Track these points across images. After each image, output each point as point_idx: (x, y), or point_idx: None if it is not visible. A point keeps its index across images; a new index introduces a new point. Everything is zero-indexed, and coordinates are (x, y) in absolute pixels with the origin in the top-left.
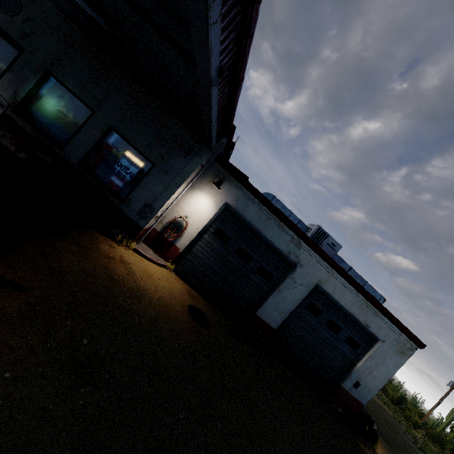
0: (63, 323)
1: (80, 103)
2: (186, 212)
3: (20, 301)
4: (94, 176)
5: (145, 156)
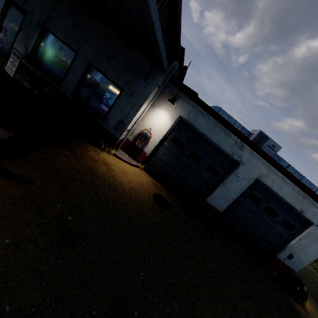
0: (54, 205)
1: (67, 48)
2: (149, 125)
3: (24, 190)
4: (83, 103)
5: (115, 83)
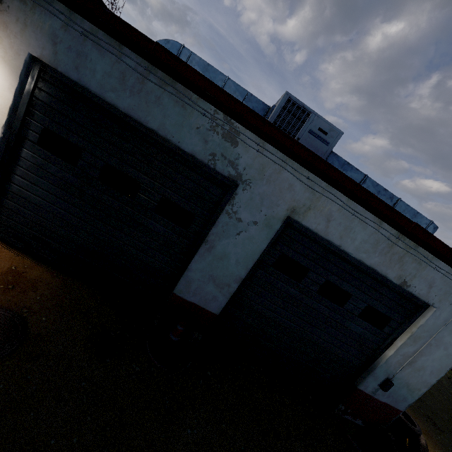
0: None
1: None
2: None
3: None
4: None
5: None
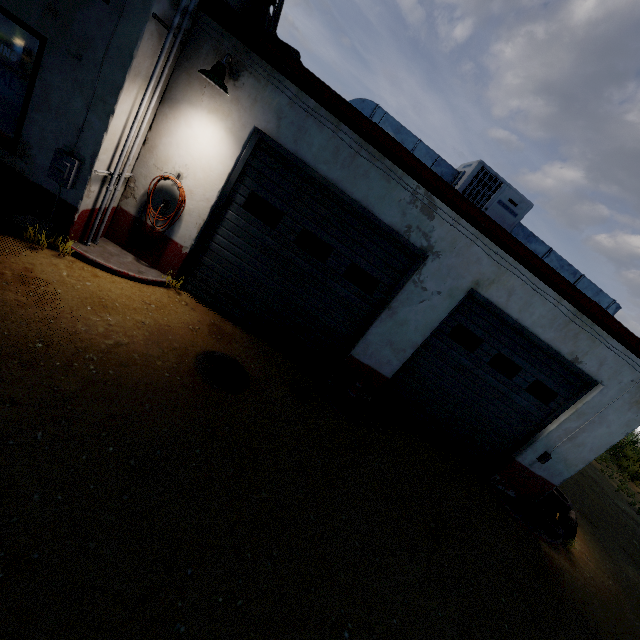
0: None
1: None
2: (175, 165)
3: None
4: None
5: (14, 16)
